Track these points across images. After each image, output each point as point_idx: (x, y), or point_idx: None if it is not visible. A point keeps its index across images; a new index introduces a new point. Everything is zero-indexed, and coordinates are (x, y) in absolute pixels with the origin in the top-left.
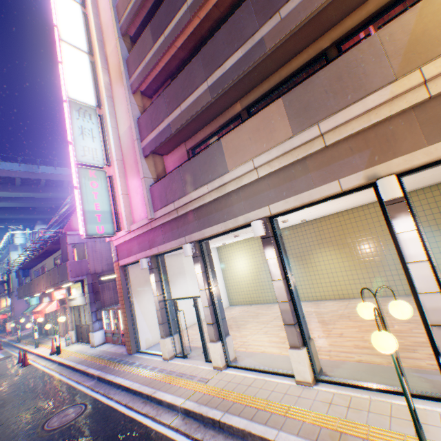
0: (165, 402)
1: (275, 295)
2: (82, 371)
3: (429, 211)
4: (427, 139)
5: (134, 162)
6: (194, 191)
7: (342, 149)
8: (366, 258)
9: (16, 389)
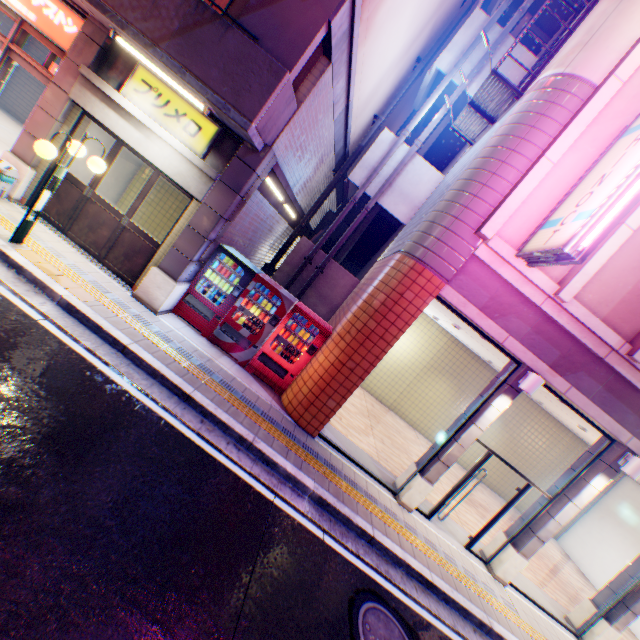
0: None
1: (400, 405)
2: (235, 436)
3: None
4: None
5: None
6: None
7: None
8: (510, 455)
9: (7, 394)
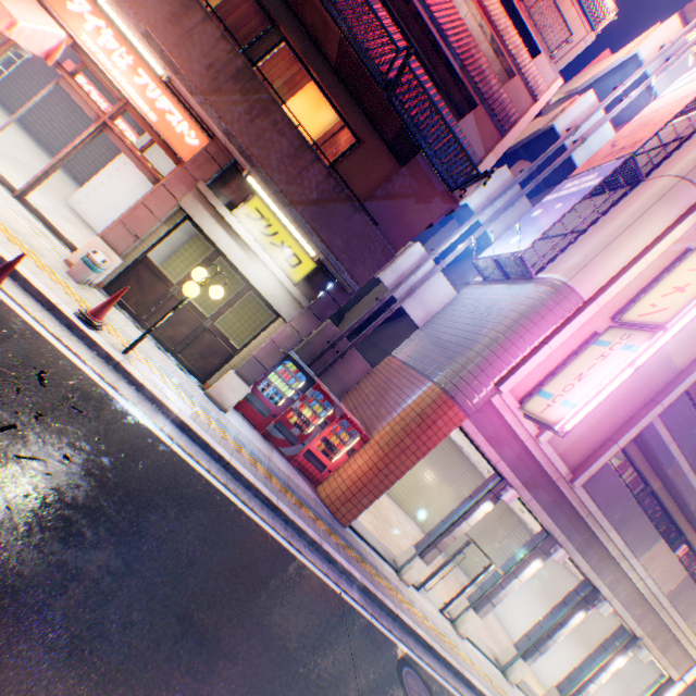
0: (478, 689)
1: None
2: (308, 539)
3: (507, 532)
4: (658, 645)
5: (625, 394)
6: (615, 531)
7: (652, 617)
8: None
9: (200, 536)
